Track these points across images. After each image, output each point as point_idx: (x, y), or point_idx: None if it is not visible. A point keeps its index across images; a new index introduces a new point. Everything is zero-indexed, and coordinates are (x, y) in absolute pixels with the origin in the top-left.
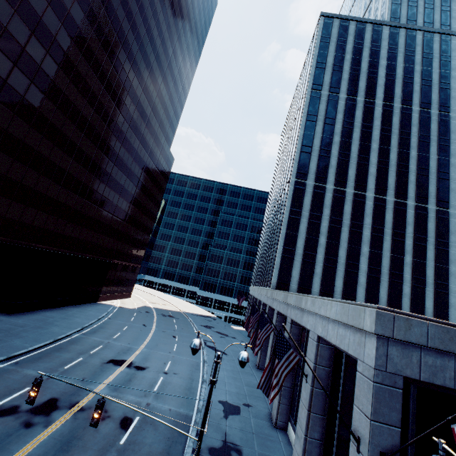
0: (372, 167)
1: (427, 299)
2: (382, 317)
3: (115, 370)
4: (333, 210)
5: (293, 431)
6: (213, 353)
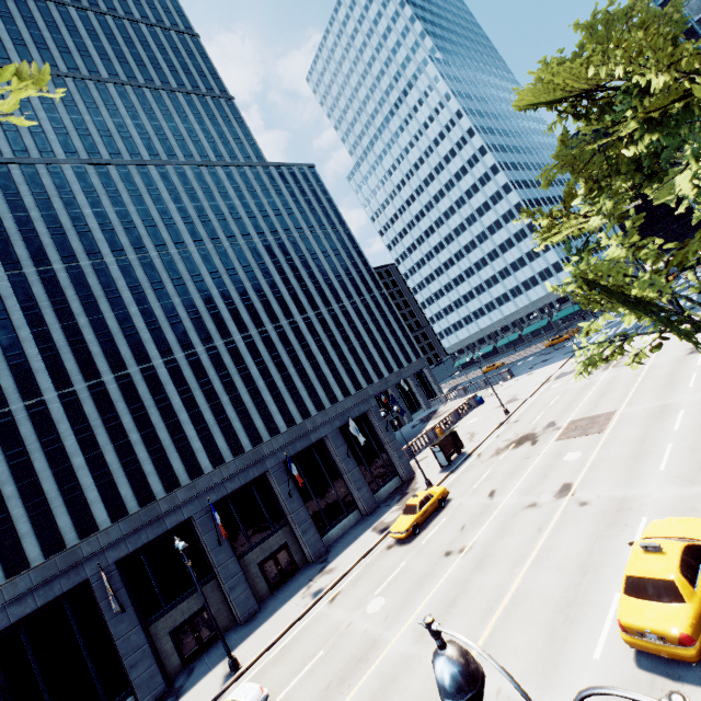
0: (35, 362)
1: (173, 462)
2: None
3: None
4: (4, 444)
5: None
6: None
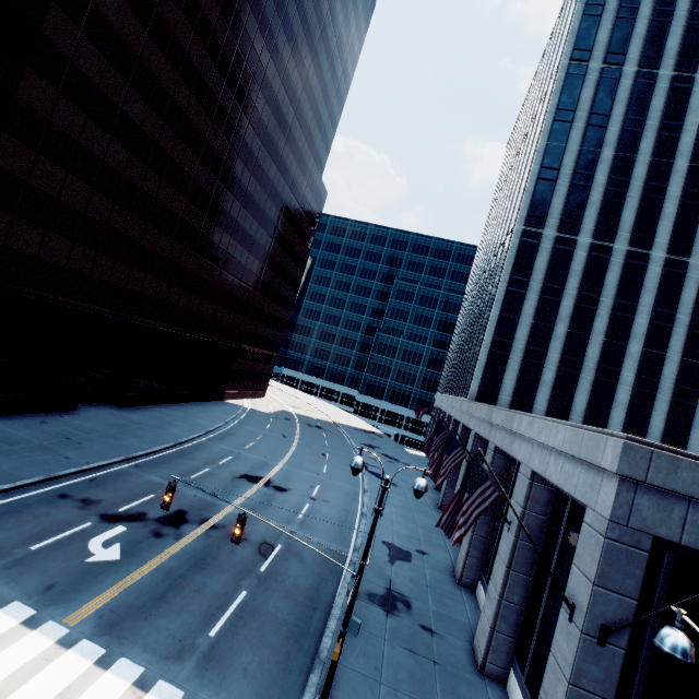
0: (669, 205)
1: None
2: (633, 452)
3: (249, 487)
4: (586, 280)
5: (483, 592)
6: (377, 482)
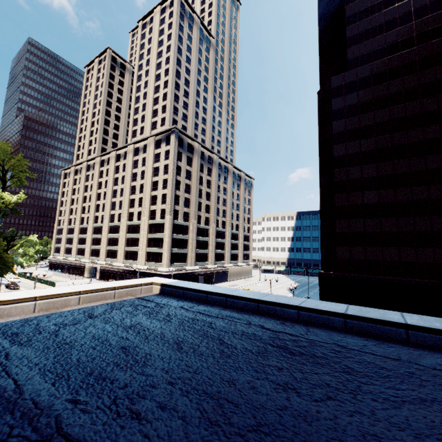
0: None
1: None
2: None
3: None
4: None
5: None
6: None
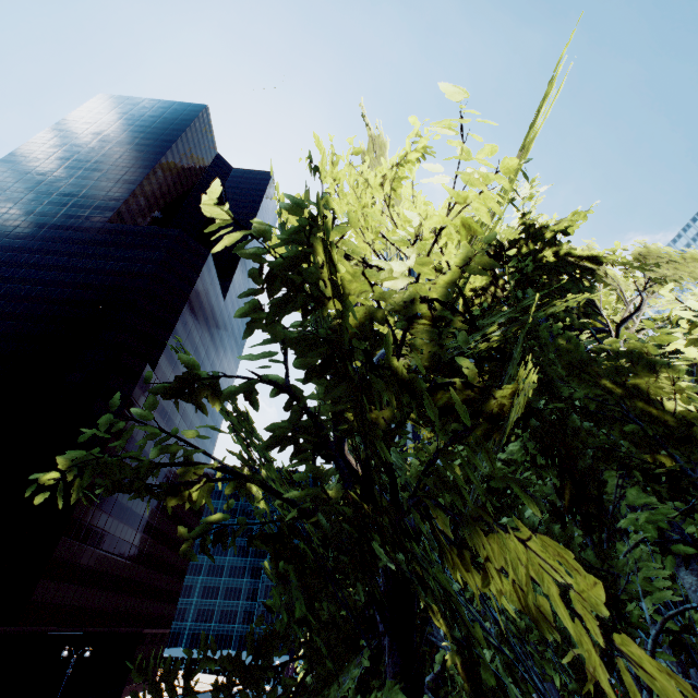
0: None
1: None
2: None
3: None
4: None
5: None
6: None
